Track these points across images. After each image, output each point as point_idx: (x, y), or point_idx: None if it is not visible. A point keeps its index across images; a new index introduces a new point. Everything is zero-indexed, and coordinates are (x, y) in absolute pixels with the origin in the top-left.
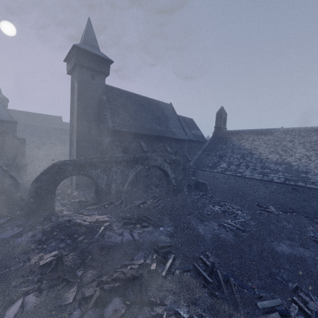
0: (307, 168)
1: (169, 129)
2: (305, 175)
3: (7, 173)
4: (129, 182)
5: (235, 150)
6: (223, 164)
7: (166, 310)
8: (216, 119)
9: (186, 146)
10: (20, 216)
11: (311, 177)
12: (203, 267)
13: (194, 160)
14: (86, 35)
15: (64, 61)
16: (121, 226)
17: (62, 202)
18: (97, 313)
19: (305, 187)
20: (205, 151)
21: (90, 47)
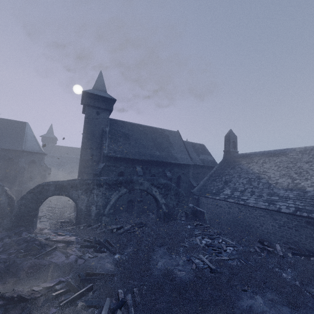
0: None
1: (171, 155)
2: None
3: (5, 191)
4: (112, 205)
5: (242, 174)
6: (227, 190)
7: None
8: (225, 143)
9: (191, 172)
10: (3, 230)
11: None
12: (114, 305)
13: (199, 186)
14: (97, 83)
15: (81, 104)
16: (79, 248)
17: (50, 222)
18: None
19: None
20: (211, 177)
21: (98, 91)
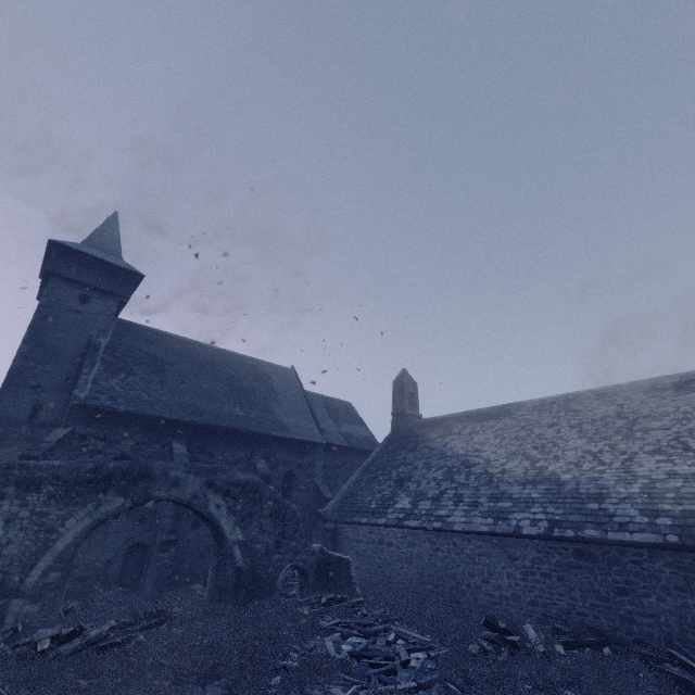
0: (598, 484)
1: (273, 418)
2: (597, 505)
3: None
4: (60, 553)
5: (434, 460)
6: (404, 500)
7: None
8: (394, 397)
9: (320, 462)
10: None
11: (614, 508)
12: None
13: (338, 497)
14: (98, 234)
15: (41, 277)
16: None
17: None
18: None
19: (606, 540)
20: (368, 473)
21: (99, 251)
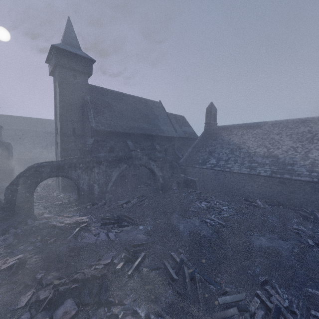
0: (293, 160)
1: (158, 127)
2: (291, 167)
3: None
4: (113, 181)
5: (225, 145)
6: (213, 160)
7: (123, 310)
8: (206, 115)
9: (176, 144)
10: None
11: (297, 168)
12: (173, 264)
13: (184, 157)
14: (66, 35)
15: (46, 62)
16: (100, 226)
17: (45, 205)
18: (46, 316)
19: (291, 179)
20: (195, 148)
21: (71, 47)
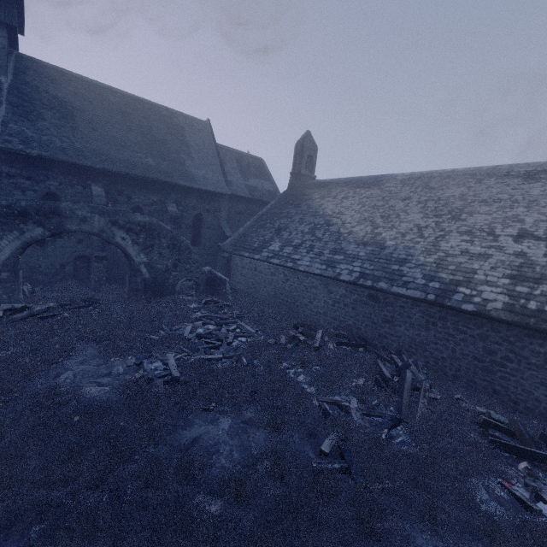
0: (408, 252)
1: (183, 169)
2: (398, 267)
3: None
4: (4, 261)
5: (307, 217)
6: (276, 244)
7: None
8: (295, 158)
9: (225, 209)
10: None
11: (408, 271)
12: None
13: (235, 236)
14: None
15: None
16: None
17: None
18: None
19: (389, 291)
20: (260, 220)
21: None
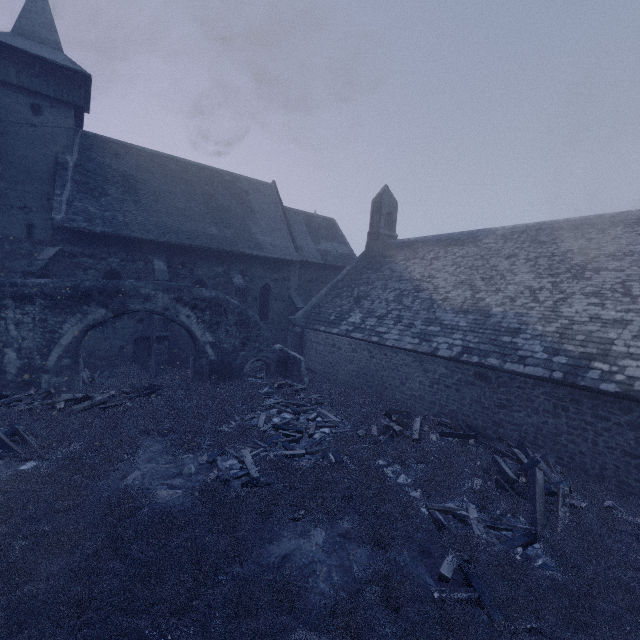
0: (521, 320)
1: (248, 237)
2: (510, 339)
3: None
4: (66, 347)
5: (391, 282)
6: (356, 316)
7: None
8: (372, 216)
9: (294, 277)
10: None
11: (523, 343)
12: None
13: (307, 307)
14: (26, 16)
15: None
16: None
17: None
18: None
19: (501, 369)
20: (336, 288)
21: (33, 42)
